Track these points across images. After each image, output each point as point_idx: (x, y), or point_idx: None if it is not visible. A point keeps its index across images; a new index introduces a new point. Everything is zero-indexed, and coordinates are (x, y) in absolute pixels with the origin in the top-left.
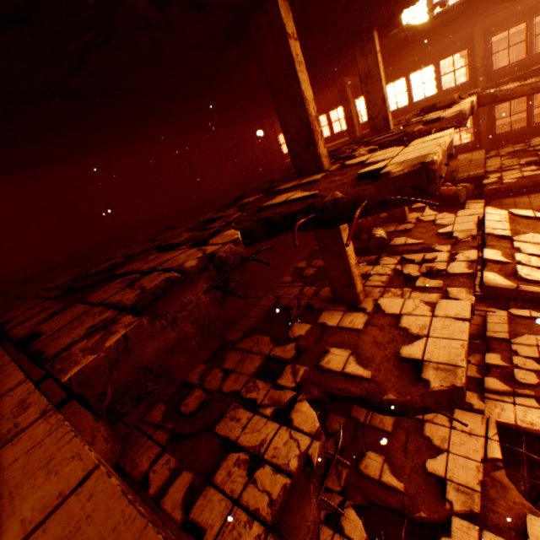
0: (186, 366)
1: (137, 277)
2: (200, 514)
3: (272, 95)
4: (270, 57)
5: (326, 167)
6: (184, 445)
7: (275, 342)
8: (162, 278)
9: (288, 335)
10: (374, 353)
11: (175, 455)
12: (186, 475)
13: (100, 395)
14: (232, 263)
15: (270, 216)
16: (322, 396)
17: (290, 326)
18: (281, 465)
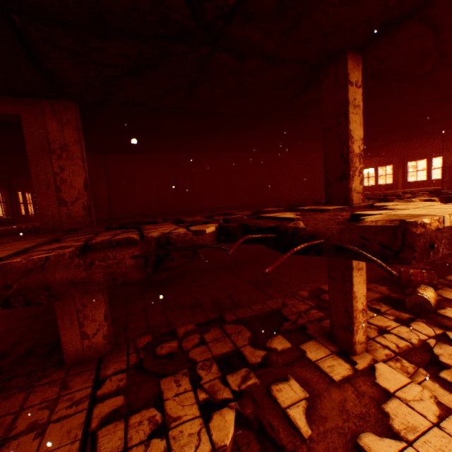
0: (184, 319)
1: (132, 231)
2: (103, 435)
3: (322, 130)
4: (329, 99)
5: (356, 202)
6: (138, 376)
7: (253, 341)
8: (127, 236)
9: (266, 342)
10: (331, 414)
11: (129, 378)
12: (121, 399)
13: (9, 286)
14: (179, 246)
15: (249, 224)
16: (252, 419)
17: (273, 335)
18: (173, 450)
